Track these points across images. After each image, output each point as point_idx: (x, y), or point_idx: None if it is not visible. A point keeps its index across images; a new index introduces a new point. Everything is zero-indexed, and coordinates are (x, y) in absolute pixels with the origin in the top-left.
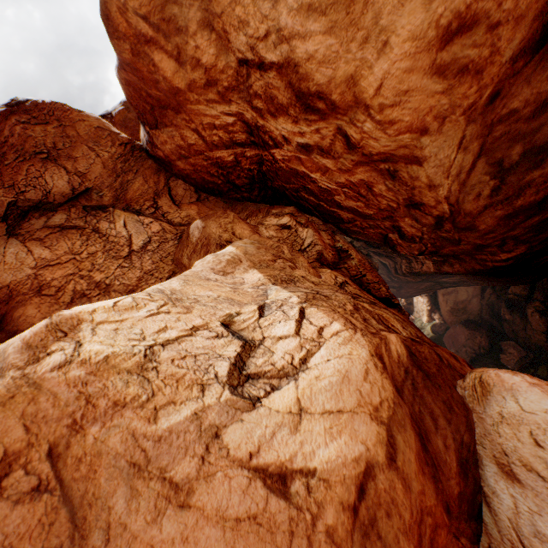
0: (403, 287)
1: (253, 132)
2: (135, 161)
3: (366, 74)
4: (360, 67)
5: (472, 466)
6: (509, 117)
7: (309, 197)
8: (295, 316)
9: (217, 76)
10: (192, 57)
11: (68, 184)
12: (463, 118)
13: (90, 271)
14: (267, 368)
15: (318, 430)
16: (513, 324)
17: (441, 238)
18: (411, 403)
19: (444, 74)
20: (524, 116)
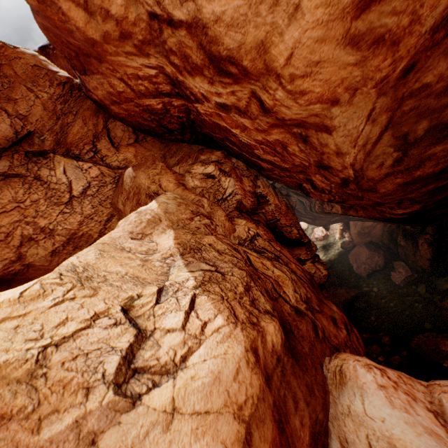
0: (317, 219)
1: (176, 85)
2: (74, 102)
3: (277, 41)
4: (271, 32)
5: (323, 436)
6: (420, 92)
7: (233, 147)
8: (186, 306)
9: (129, 29)
10: (100, 7)
11: (10, 128)
12: (375, 91)
13: (34, 217)
14: (152, 363)
15: (185, 430)
16: (406, 250)
17: (347, 194)
18: (278, 388)
19: (358, 44)
20: (436, 91)
